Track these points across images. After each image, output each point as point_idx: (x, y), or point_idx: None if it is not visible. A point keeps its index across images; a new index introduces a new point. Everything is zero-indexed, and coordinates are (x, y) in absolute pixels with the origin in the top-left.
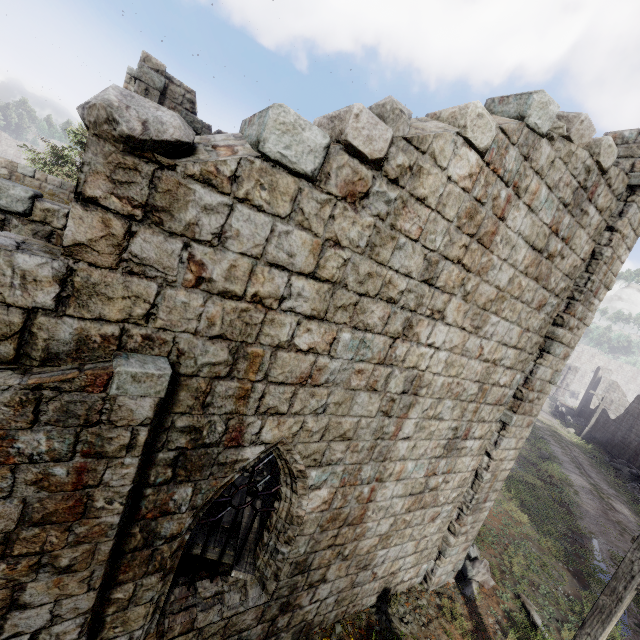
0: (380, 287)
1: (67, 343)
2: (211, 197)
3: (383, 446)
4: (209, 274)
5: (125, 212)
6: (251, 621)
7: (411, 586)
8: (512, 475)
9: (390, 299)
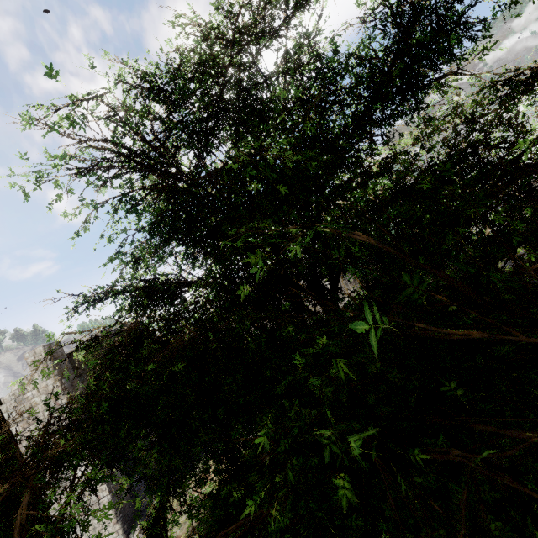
0: None
1: None
2: None
3: None
4: None
5: None
6: None
7: None
8: None
9: None
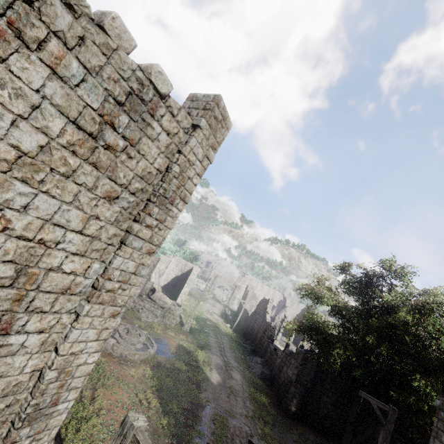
0: None
1: None
2: None
3: None
4: None
5: None
6: None
7: None
8: (166, 364)
9: None
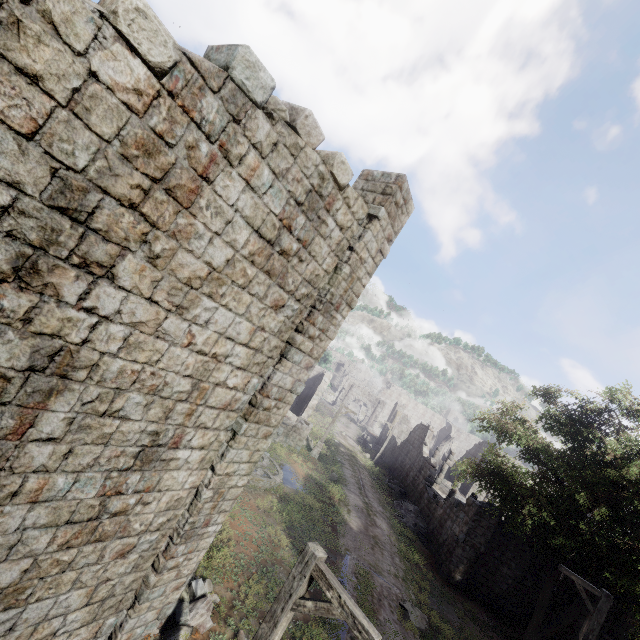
0: None
1: None
2: None
3: None
4: None
5: None
6: None
7: None
8: (294, 497)
9: None
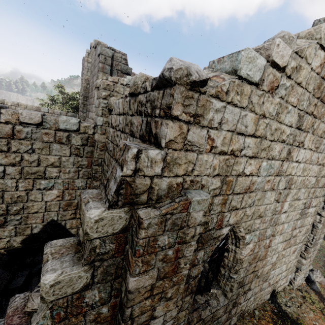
0: (279, 135)
1: (164, 190)
2: (218, 104)
3: (275, 218)
4: (215, 144)
5: (187, 120)
6: (222, 313)
7: (284, 287)
8: None
9: (282, 140)
